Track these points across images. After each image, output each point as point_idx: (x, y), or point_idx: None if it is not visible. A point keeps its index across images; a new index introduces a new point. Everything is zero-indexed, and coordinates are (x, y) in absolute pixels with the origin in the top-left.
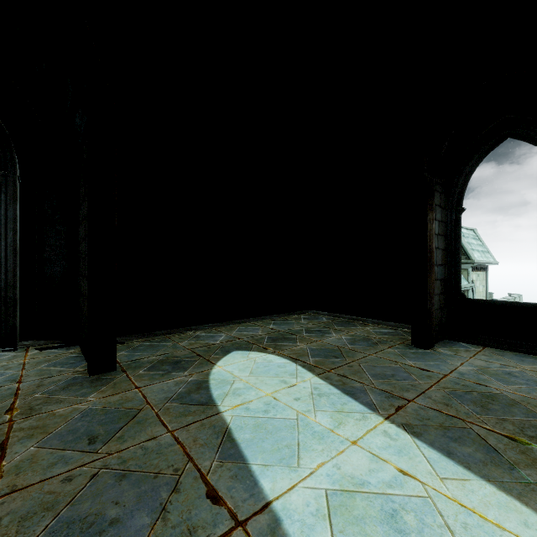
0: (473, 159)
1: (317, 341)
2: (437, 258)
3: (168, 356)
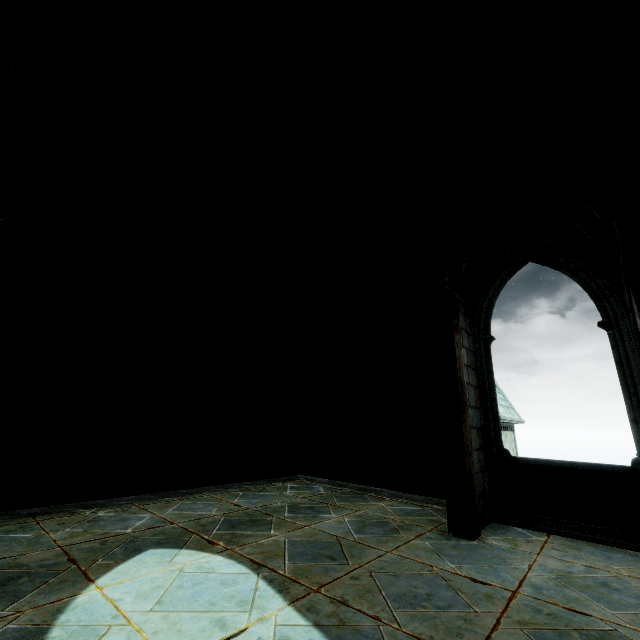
0: (496, 282)
1: (305, 527)
2: (470, 397)
3: (2, 563)
